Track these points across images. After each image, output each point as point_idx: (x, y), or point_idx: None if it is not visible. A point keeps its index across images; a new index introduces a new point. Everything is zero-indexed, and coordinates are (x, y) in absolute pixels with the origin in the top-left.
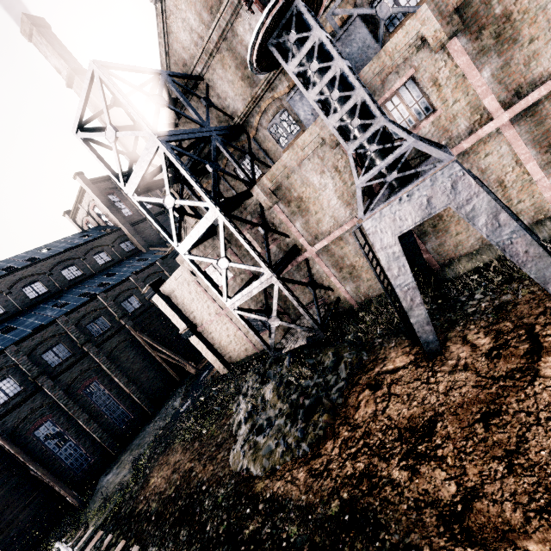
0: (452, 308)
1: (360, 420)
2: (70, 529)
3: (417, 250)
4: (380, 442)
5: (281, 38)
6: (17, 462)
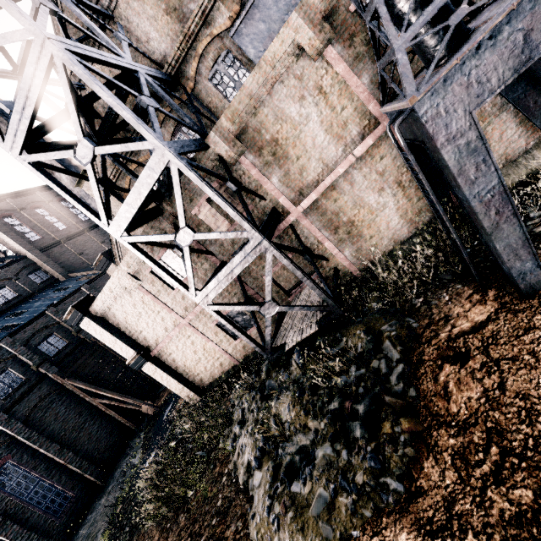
0: None
1: (465, 413)
2: None
3: (441, 176)
4: (535, 442)
5: None
6: None
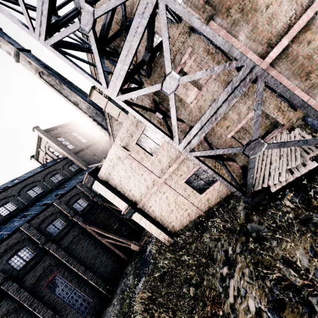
0: None
1: None
2: None
3: None
4: None
5: None
6: None
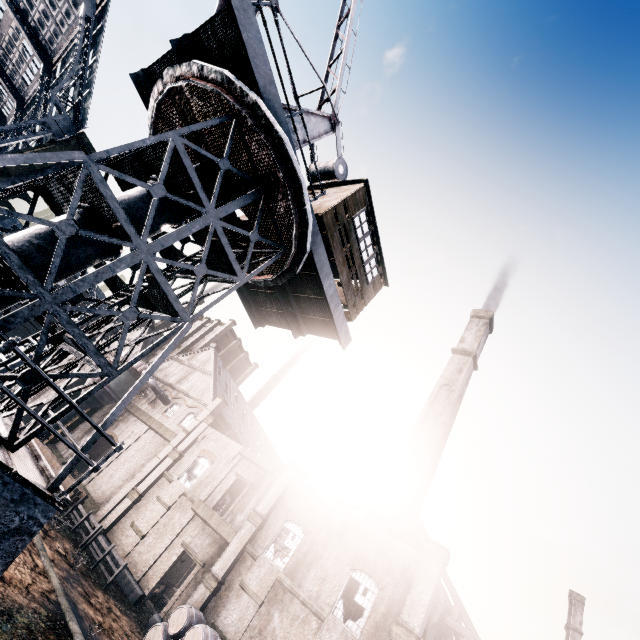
0: None
1: None
2: None
3: None
4: None
5: None
6: None
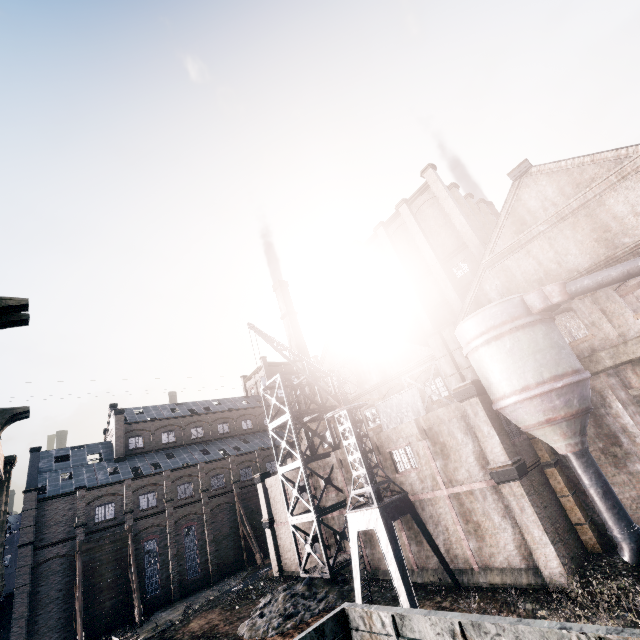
0: (397, 599)
1: None
2: (126, 634)
3: None
4: None
5: (339, 417)
6: (127, 559)
